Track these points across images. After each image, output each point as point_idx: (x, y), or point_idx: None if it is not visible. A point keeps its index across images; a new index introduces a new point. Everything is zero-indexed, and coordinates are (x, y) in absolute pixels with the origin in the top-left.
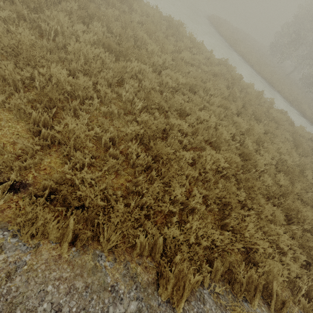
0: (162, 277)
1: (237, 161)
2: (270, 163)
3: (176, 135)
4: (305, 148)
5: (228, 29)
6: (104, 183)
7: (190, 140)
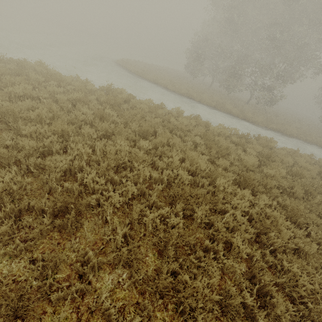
0: None
1: None
2: (157, 190)
3: None
4: (223, 147)
5: (136, 65)
6: None
7: None
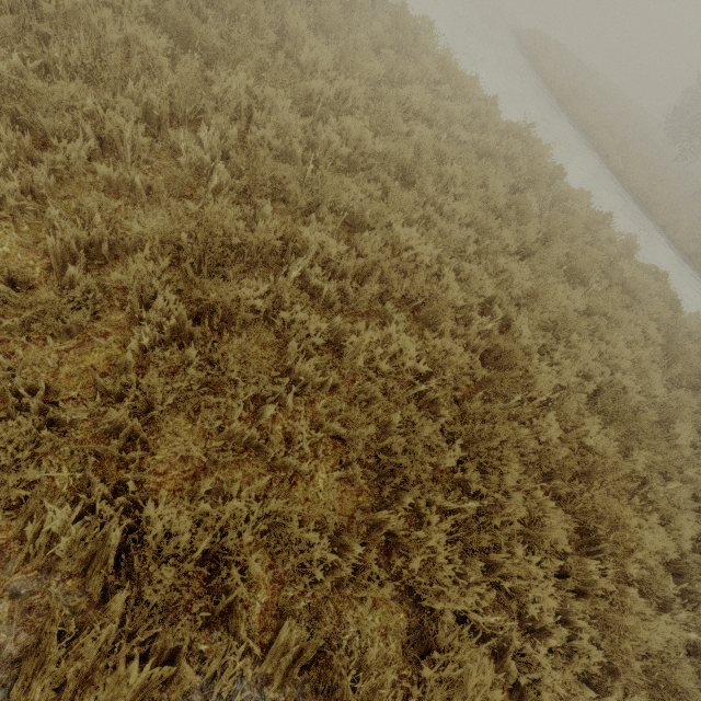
0: (37, 649)
1: (463, 363)
2: (581, 389)
3: (309, 271)
4: (694, 368)
5: (563, 64)
6: (32, 356)
7: (349, 291)
